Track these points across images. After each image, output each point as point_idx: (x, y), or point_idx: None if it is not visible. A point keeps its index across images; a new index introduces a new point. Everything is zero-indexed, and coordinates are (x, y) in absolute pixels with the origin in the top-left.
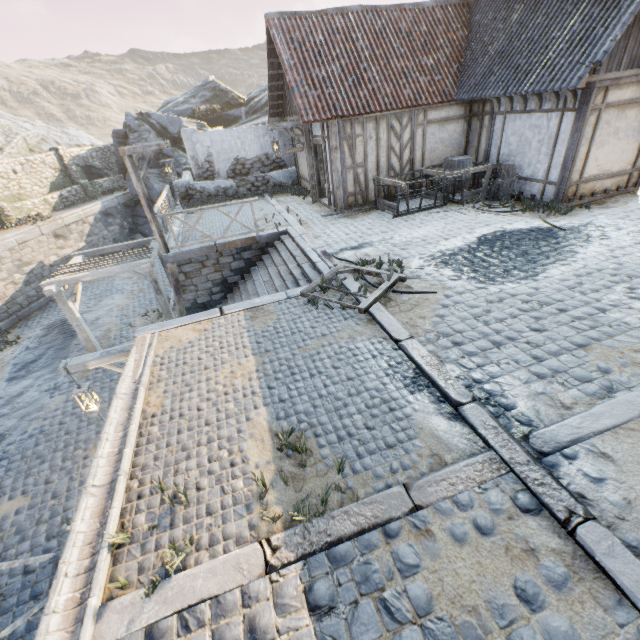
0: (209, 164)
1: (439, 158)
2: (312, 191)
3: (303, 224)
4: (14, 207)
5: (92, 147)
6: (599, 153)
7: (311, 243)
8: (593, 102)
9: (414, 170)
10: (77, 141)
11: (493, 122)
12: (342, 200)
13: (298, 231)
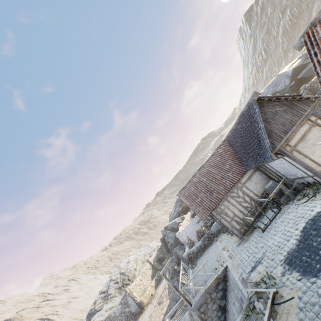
0: (189, 240)
1: (261, 188)
2: (227, 232)
3: (231, 256)
4: (144, 297)
5: (157, 250)
6: (316, 154)
7: (236, 273)
8: (287, 151)
9: (255, 202)
10: (153, 248)
11: (266, 167)
12: (238, 233)
13: (230, 264)
